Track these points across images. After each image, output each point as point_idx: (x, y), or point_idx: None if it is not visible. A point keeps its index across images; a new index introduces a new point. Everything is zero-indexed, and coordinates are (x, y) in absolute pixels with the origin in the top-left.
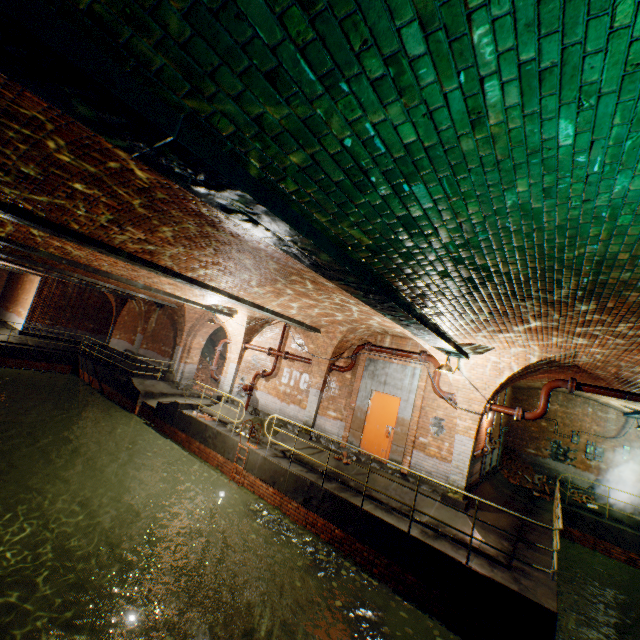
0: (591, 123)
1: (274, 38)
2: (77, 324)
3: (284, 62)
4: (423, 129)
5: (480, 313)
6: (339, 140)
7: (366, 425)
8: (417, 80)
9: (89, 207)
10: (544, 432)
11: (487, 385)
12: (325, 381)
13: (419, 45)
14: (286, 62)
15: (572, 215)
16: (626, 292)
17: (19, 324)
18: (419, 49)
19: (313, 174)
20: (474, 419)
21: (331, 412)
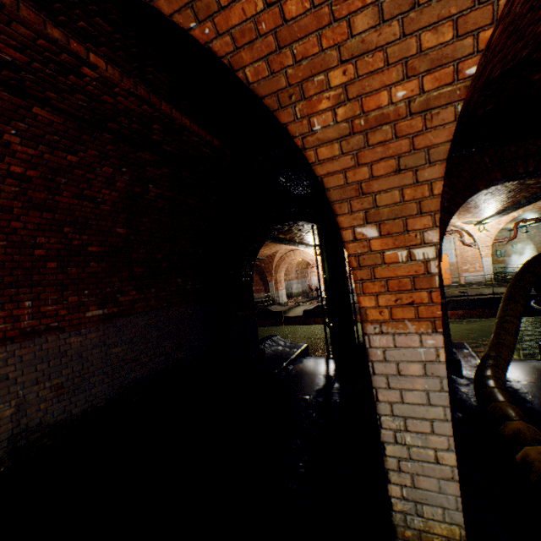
0: None
1: None
2: None
3: None
4: None
5: None
6: None
7: None
8: None
9: None
10: None
11: (492, 233)
12: None
13: None
14: None
15: None
16: None
17: None
18: None
19: None
20: (488, 249)
21: None
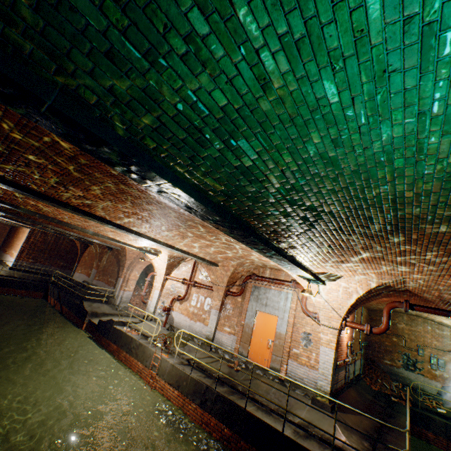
0: (346, 82)
1: (102, 25)
2: (51, 262)
3: (115, 44)
4: (230, 94)
5: (322, 246)
6: (173, 105)
7: (252, 338)
8: (212, 54)
9: (42, 172)
10: (396, 346)
11: (341, 306)
12: (222, 303)
13: (204, 26)
14: (116, 44)
15: (360, 161)
16: (422, 225)
17: (10, 262)
18: (205, 29)
19: (164, 133)
20: (334, 333)
21: (226, 328)
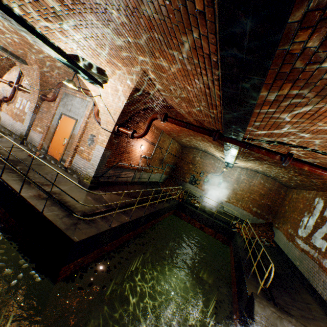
0: None
1: None
2: None
3: None
4: None
5: None
6: None
7: (54, 137)
8: None
9: None
10: (190, 170)
11: (116, 111)
12: (38, 107)
13: None
14: None
15: None
16: None
17: None
18: None
19: None
20: (108, 135)
21: (39, 128)
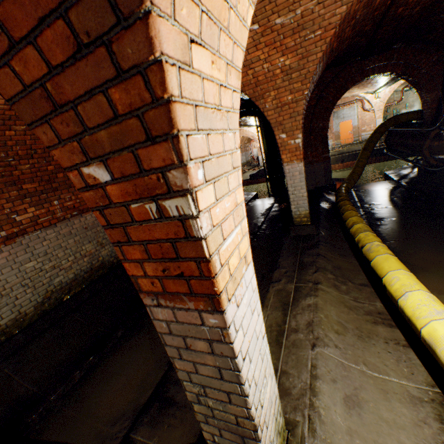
0: None
1: None
2: None
3: None
4: None
5: None
6: None
7: (340, 136)
8: None
9: None
10: None
11: (384, 99)
12: None
13: None
14: None
15: None
16: None
17: None
18: None
19: None
20: (381, 112)
21: None
